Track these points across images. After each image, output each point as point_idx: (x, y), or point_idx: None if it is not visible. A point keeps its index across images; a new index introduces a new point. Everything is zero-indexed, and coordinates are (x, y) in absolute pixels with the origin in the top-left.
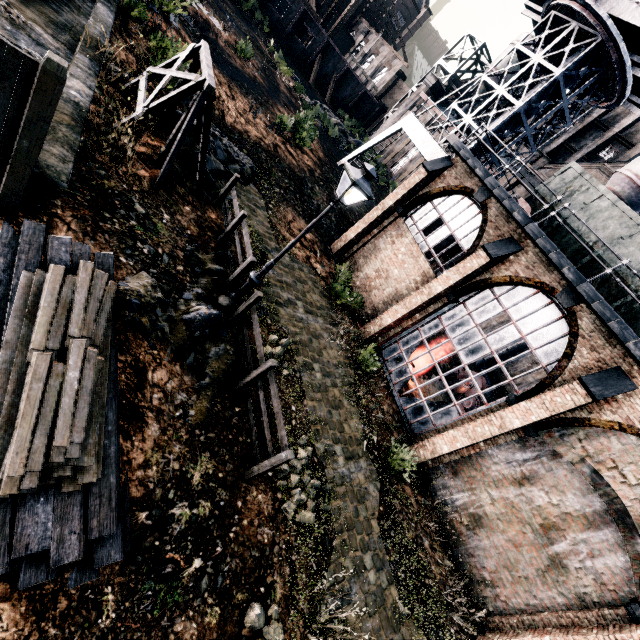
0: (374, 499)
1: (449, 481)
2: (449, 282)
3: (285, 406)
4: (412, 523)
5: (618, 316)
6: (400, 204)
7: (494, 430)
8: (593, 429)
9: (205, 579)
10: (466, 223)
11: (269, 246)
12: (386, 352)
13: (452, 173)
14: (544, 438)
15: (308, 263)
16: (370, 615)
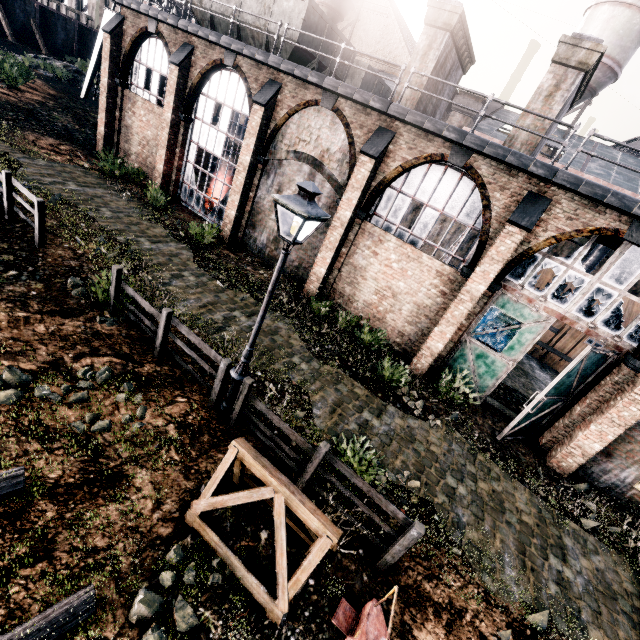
0: (189, 256)
1: (255, 235)
2: (171, 105)
3: (73, 224)
4: (232, 262)
5: (245, 44)
6: (115, 77)
7: (243, 175)
8: (282, 129)
9: (24, 277)
10: (162, 58)
11: (15, 157)
12: (183, 196)
13: (128, 24)
14: (270, 158)
15: (72, 163)
16: (193, 289)
